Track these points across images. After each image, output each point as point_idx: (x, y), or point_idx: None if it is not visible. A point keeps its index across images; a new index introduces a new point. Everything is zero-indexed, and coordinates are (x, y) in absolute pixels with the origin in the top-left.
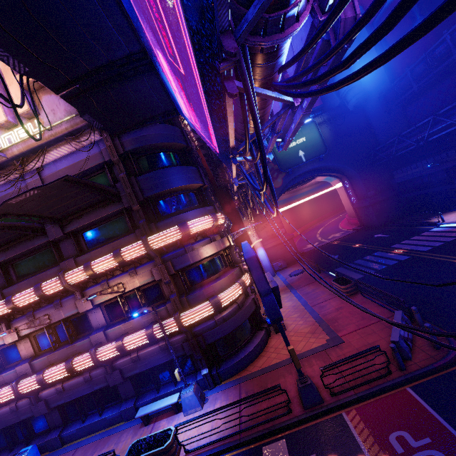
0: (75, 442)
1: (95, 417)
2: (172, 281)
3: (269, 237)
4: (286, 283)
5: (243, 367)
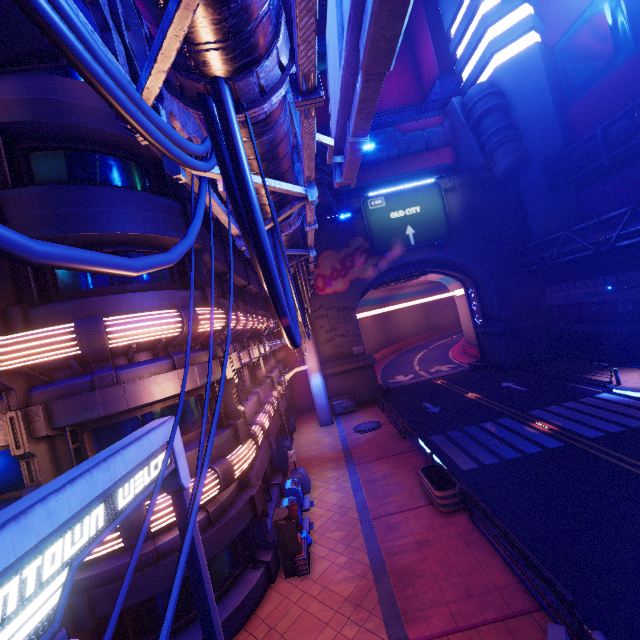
0: None
1: None
2: (45, 452)
3: (337, 356)
4: (344, 446)
5: None
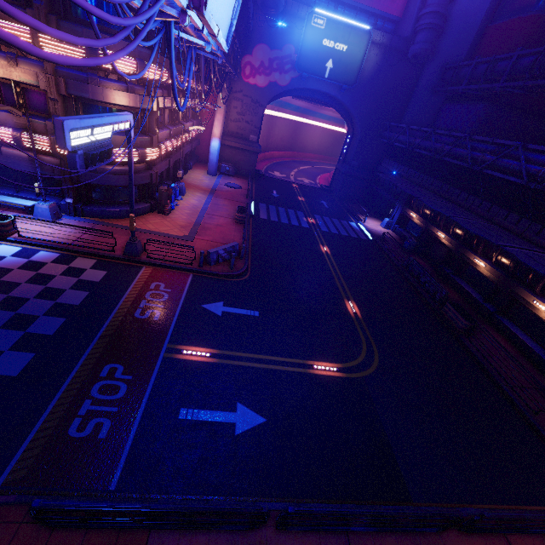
0: None
1: None
2: (61, 102)
3: (237, 135)
4: (213, 187)
5: (109, 217)
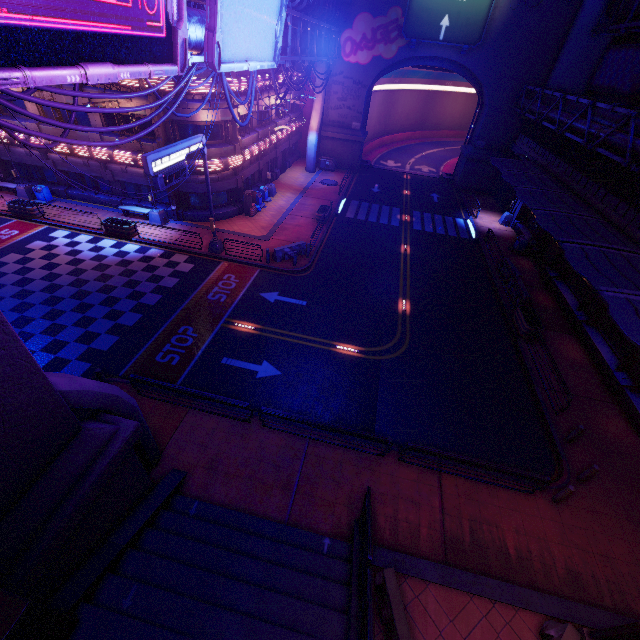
0: (77, 201)
1: (92, 193)
2: (162, 126)
3: (338, 124)
4: (307, 186)
5: (203, 220)
